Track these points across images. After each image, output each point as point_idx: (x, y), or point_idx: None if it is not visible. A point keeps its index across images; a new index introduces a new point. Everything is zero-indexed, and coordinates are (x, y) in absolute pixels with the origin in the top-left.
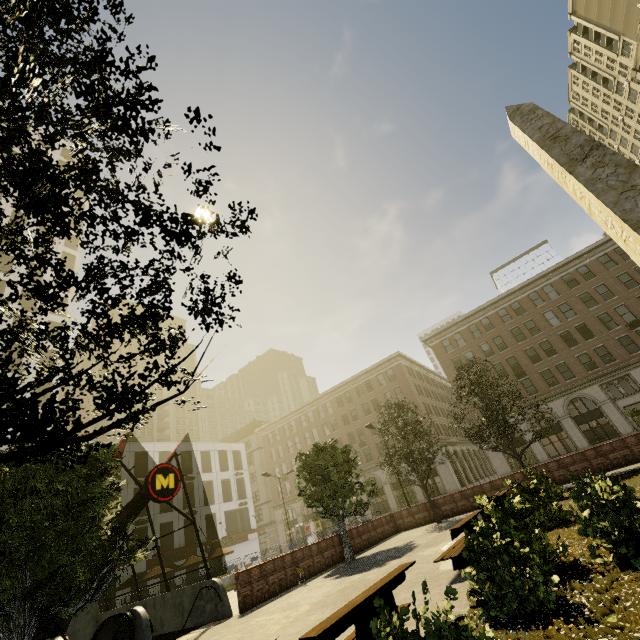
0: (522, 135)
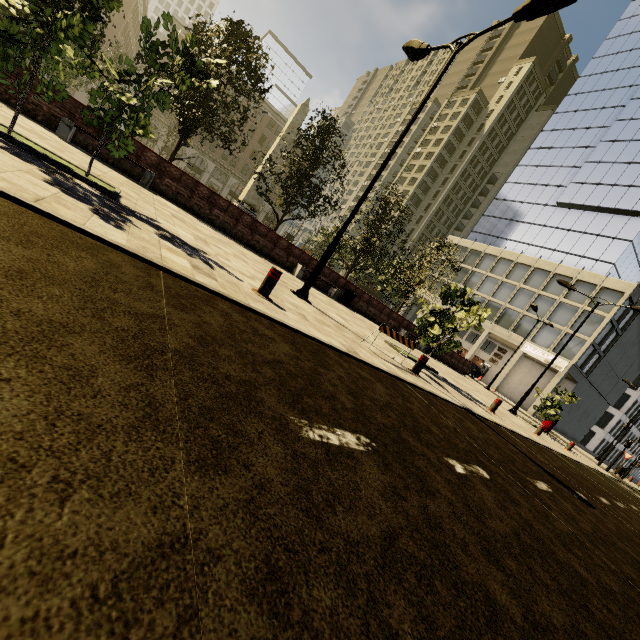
0: (296, 113)
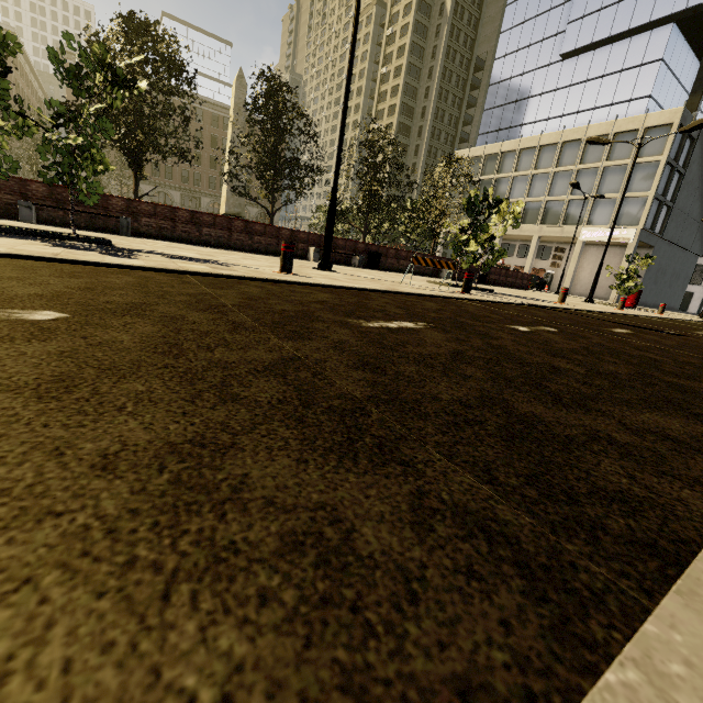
0: (235, 92)
